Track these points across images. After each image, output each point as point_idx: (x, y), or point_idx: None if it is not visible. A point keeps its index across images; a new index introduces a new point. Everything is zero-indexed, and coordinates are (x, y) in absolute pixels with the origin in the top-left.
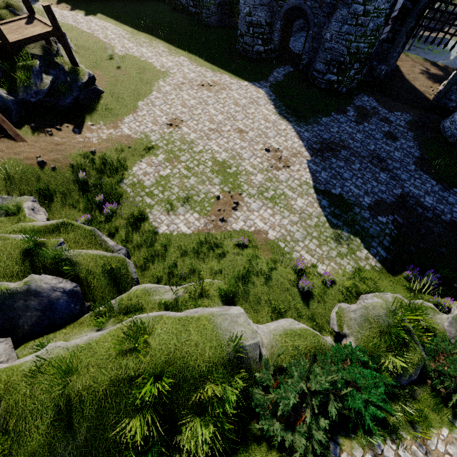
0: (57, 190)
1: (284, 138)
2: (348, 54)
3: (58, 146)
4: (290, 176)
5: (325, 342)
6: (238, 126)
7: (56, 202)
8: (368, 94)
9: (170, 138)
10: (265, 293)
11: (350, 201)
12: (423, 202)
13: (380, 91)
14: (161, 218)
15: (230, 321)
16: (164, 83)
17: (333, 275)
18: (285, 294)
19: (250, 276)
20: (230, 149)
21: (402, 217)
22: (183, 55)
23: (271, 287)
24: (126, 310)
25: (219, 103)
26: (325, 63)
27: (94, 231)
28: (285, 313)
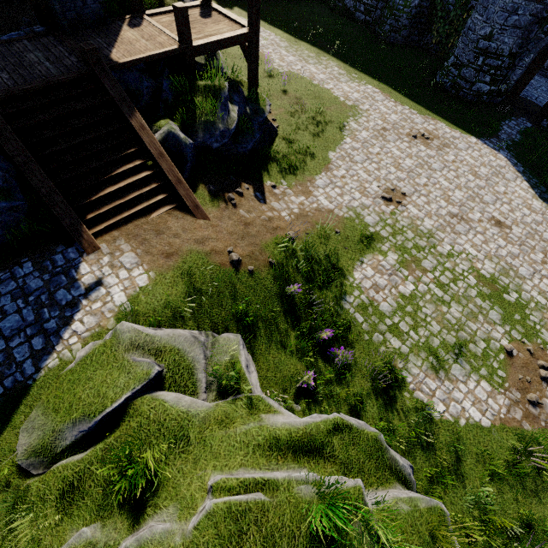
0: (258, 313)
1: None
2: None
3: (248, 228)
4: None
5: None
6: (492, 213)
7: (258, 337)
8: None
9: (394, 222)
10: None
11: None
12: None
13: None
14: (427, 383)
15: None
16: (358, 126)
17: None
18: None
19: None
20: (495, 256)
21: None
22: (370, 83)
23: None
24: None
25: (449, 170)
26: None
27: (380, 440)
28: None
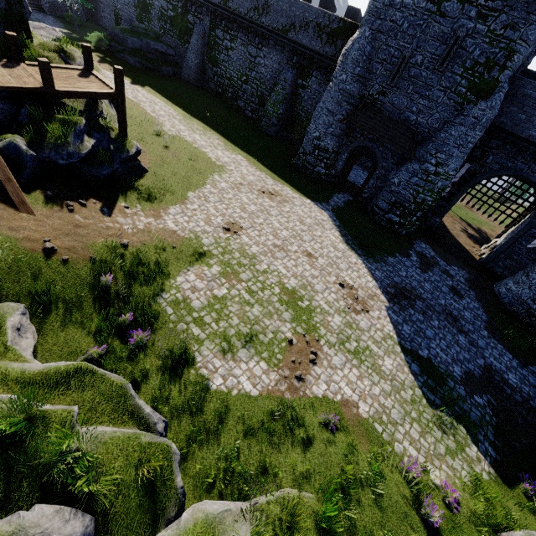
0: (62, 295)
1: (357, 274)
2: (414, 202)
3: (79, 229)
4: (372, 324)
5: None
6: (306, 248)
7: (54, 315)
8: (424, 241)
9: (227, 245)
10: (379, 524)
11: (441, 369)
12: (507, 379)
13: (433, 240)
14: (214, 362)
15: None
16: (220, 179)
17: (451, 488)
18: (405, 526)
19: (353, 487)
20: (300, 275)
21: (494, 397)
22: (241, 154)
23: (384, 511)
24: None
25: (283, 217)
26: (389, 203)
27: (126, 388)
28: None
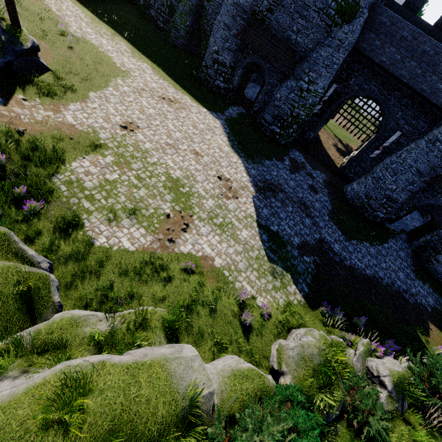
0: None
1: (235, 171)
2: (291, 116)
3: None
4: (238, 207)
5: (268, 382)
6: (195, 148)
7: None
8: (299, 150)
9: (122, 140)
10: (209, 325)
11: (284, 238)
12: (333, 248)
13: (307, 150)
14: (100, 227)
15: (185, 366)
16: (123, 83)
17: (269, 308)
18: (228, 326)
19: (196, 306)
20: (185, 168)
21: (319, 258)
22: (147, 62)
23: (215, 318)
24: (43, 348)
25: (178, 121)
26: (273, 116)
27: (9, 235)
28: (227, 348)
